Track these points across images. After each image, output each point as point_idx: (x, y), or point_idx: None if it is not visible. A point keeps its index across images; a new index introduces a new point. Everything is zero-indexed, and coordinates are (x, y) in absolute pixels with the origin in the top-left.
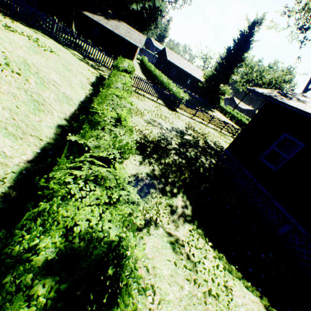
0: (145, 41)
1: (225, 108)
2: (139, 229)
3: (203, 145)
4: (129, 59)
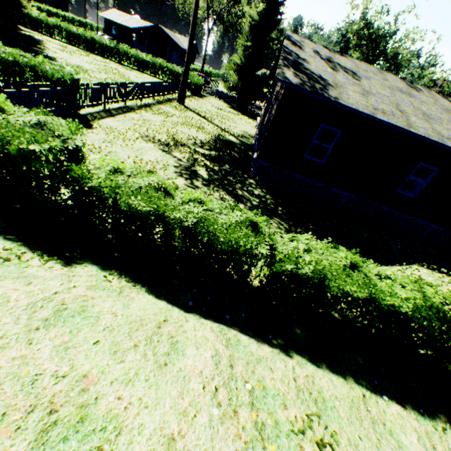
0: None
1: (38, 16)
2: None
3: (213, 165)
4: None
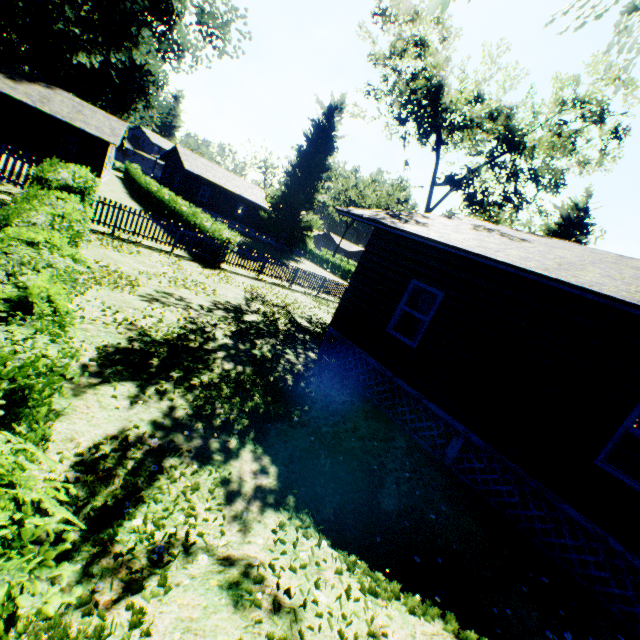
0: (125, 130)
1: (319, 253)
2: (134, 588)
3: (287, 327)
4: (93, 167)
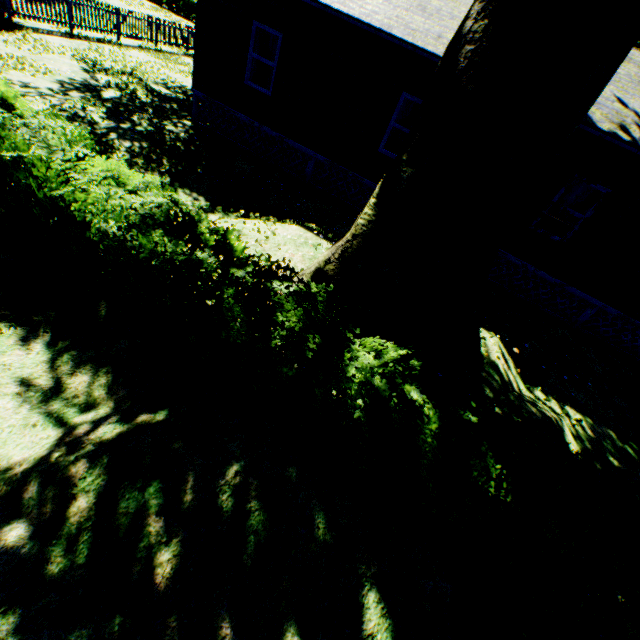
0: None
1: None
2: None
3: (150, 99)
4: None
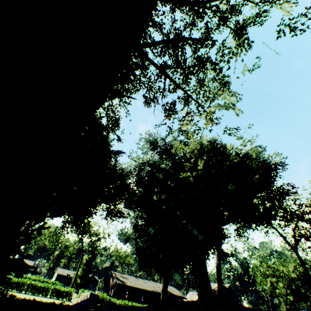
0: None
1: None
2: None
3: None
4: None
